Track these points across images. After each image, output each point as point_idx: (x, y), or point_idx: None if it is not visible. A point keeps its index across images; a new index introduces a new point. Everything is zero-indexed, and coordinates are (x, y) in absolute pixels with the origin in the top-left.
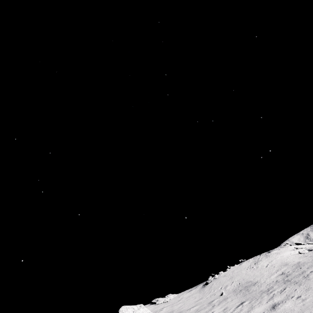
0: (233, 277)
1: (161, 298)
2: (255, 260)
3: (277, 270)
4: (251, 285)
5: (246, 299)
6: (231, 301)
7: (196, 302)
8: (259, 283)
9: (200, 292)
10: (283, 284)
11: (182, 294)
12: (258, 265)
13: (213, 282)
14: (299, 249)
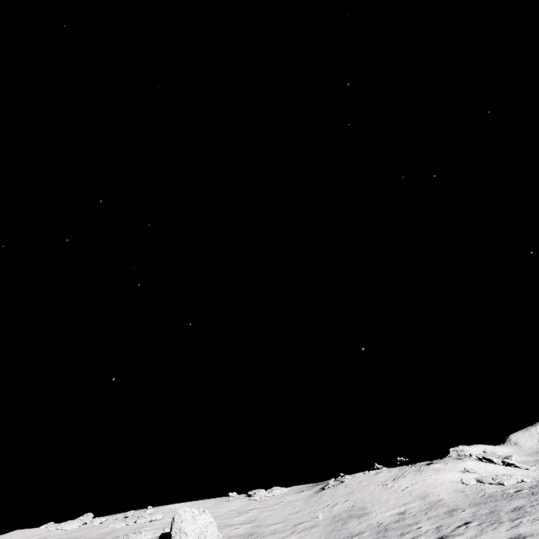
0: (353, 491)
1: (260, 492)
2: (397, 474)
3: (405, 502)
4: (357, 516)
5: (325, 538)
6: (312, 534)
7: (288, 516)
8: (365, 518)
9: (306, 500)
10: (374, 535)
11: (290, 492)
12: (395, 484)
13: (329, 490)
14: (471, 472)
